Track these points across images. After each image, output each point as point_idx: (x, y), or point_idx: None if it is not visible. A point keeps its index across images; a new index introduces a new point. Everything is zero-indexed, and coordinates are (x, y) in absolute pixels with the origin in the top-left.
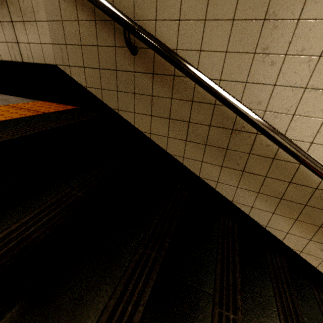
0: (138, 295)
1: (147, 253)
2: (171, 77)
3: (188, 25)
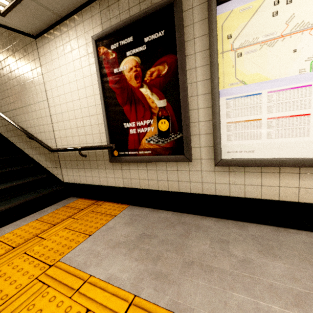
0: None
1: None
2: None
3: None
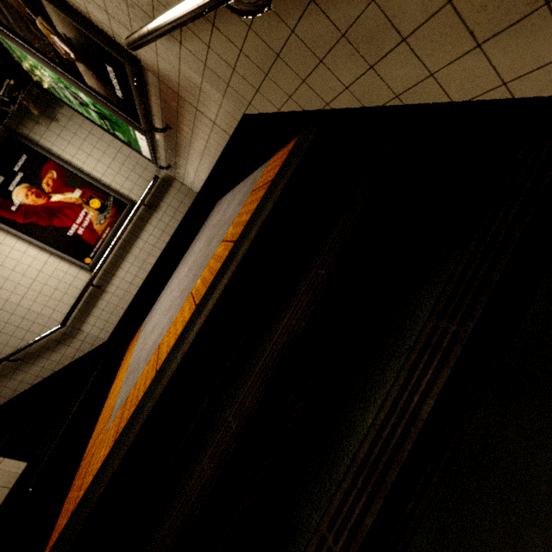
0: (426, 386)
1: (441, 327)
2: None
3: None
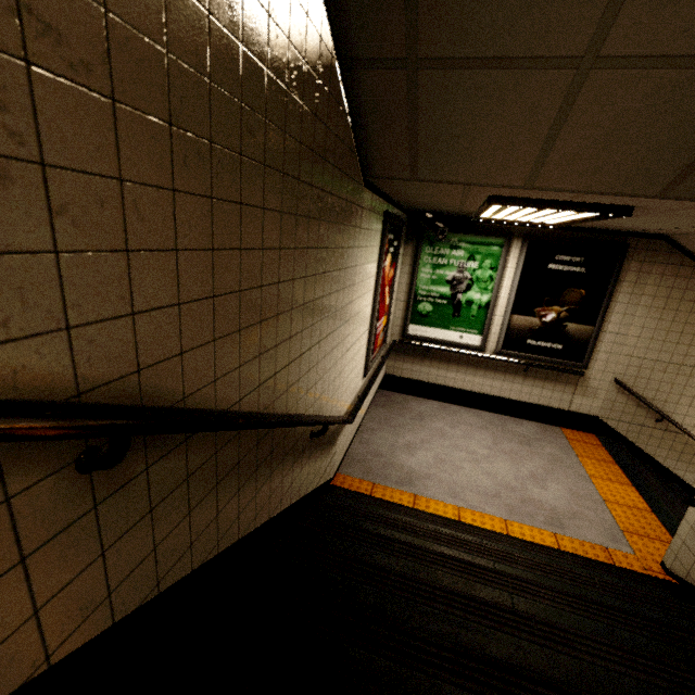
0: None
1: None
2: (675, 433)
3: (689, 418)
